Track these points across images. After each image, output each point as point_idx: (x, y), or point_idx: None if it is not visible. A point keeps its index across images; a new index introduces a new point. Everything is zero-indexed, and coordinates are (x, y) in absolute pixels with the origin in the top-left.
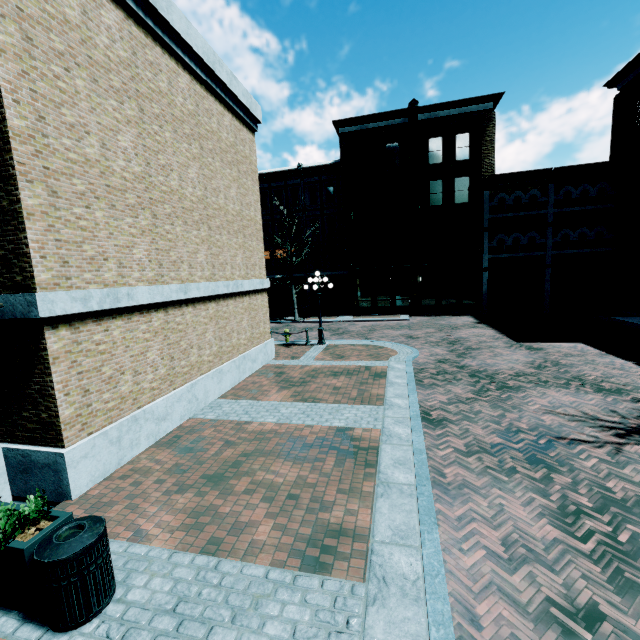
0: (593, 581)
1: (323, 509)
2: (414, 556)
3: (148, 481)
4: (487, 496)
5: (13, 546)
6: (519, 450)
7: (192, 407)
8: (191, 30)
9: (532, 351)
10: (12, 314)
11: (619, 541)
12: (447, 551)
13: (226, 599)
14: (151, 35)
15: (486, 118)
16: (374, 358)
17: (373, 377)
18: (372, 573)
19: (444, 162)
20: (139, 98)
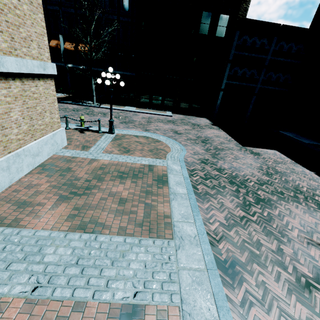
0: None
1: None
2: None
3: None
4: None
5: None
6: None
7: None
8: None
9: (255, 156)
10: None
11: None
12: None
13: None
14: None
15: None
16: (154, 155)
17: (156, 182)
18: None
19: None
20: None
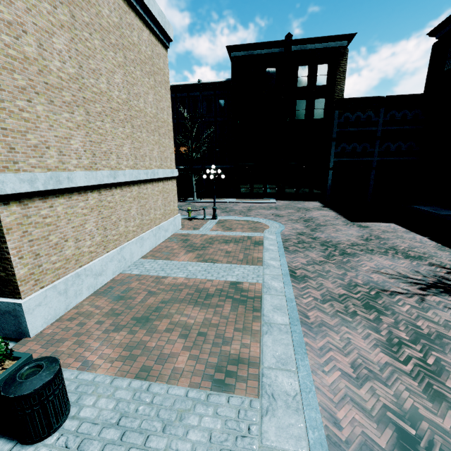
0: (413, 392)
1: (225, 343)
2: (292, 378)
3: (90, 322)
4: (338, 332)
5: None
6: (358, 299)
7: (121, 265)
8: None
9: (361, 228)
10: None
11: (428, 363)
12: (314, 372)
13: (157, 414)
14: None
15: (341, 53)
16: (253, 230)
17: (254, 244)
18: (264, 391)
19: (308, 86)
20: (70, 5)
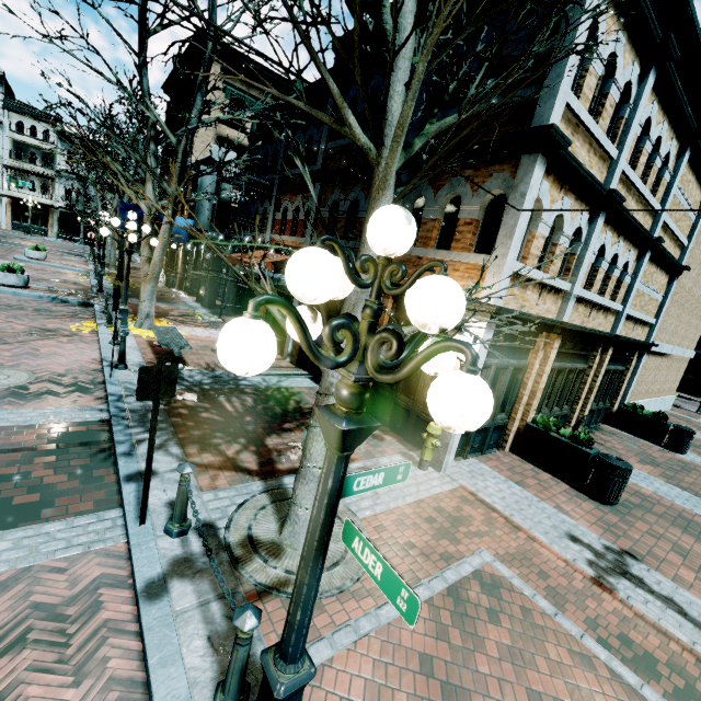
0: None
1: None
2: None
3: None
4: None
5: (663, 422)
6: None
7: None
8: None
9: None
10: None
11: None
12: None
13: None
14: None
15: None
16: None
17: None
18: None
19: None
20: None
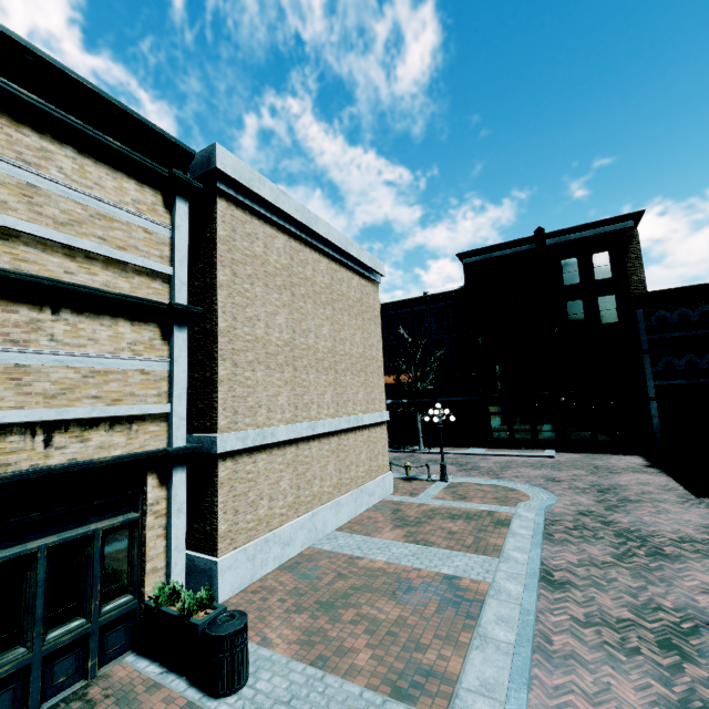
0: None
1: (418, 650)
2: (496, 708)
3: (273, 598)
4: (595, 672)
5: (193, 621)
6: (651, 630)
7: (311, 536)
8: (331, 230)
9: None
10: (201, 449)
11: None
12: None
13: (327, 704)
14: (303, 242)
15: (627, 236)
16: (500, 502)
17: (494, 524)
18: None
19: (581, 282)
20: (292, 287)
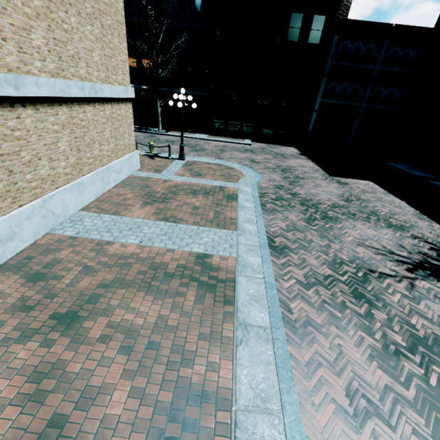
0: (422, 436)
1: (184, 361)
2: (277, 427)
3: None
4: (327, 335)
5: None
6: (345, 283)
7: (48, 222)
8: None
9: (341, 185)
10: None
11: (431, 385)
12: (302, 407)
13: None
14: None
15: None
16: (226, 179)
17: (226, 199)
18: None
19: None
20: None
